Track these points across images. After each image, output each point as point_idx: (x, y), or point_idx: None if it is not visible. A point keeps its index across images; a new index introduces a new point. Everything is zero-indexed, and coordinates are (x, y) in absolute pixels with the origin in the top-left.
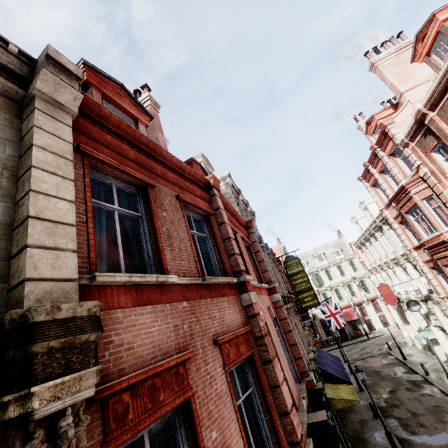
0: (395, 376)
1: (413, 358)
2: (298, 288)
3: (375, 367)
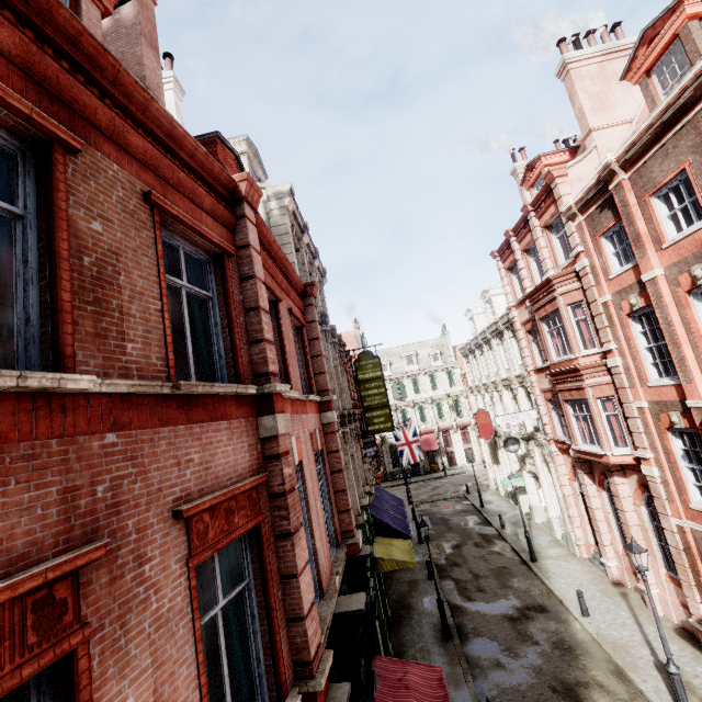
0: (466, 527)
1: (492, 506)
2: (368, 403)
3: (445, 514)
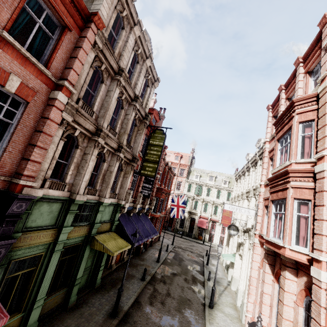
0: (189, 268)
1: (213, 267)
2: (148, 157)
3: (184, 257)
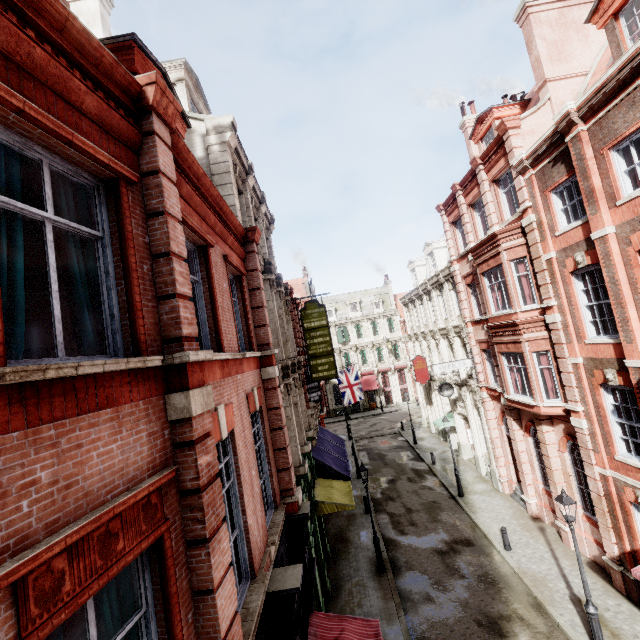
0: (400, 462)
1: (424, 442)
2: (313, 351)
3: (381, 450)
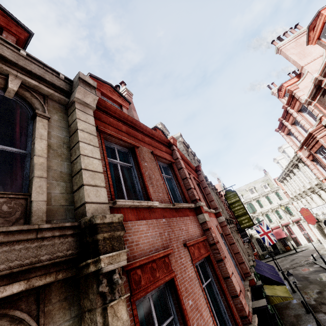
0: (321, 280)
1: None
2: (237, 213)
3: (304, 274)
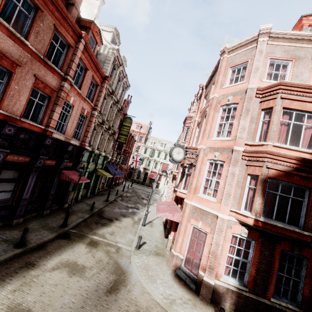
0: (140, 195)
1: (154, 196)
2: (122, 132)
3: (138, 191)
